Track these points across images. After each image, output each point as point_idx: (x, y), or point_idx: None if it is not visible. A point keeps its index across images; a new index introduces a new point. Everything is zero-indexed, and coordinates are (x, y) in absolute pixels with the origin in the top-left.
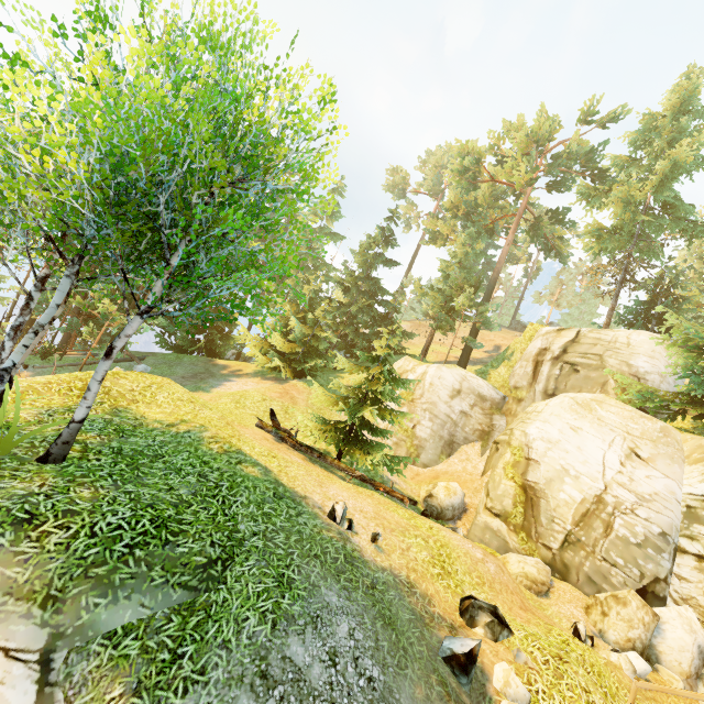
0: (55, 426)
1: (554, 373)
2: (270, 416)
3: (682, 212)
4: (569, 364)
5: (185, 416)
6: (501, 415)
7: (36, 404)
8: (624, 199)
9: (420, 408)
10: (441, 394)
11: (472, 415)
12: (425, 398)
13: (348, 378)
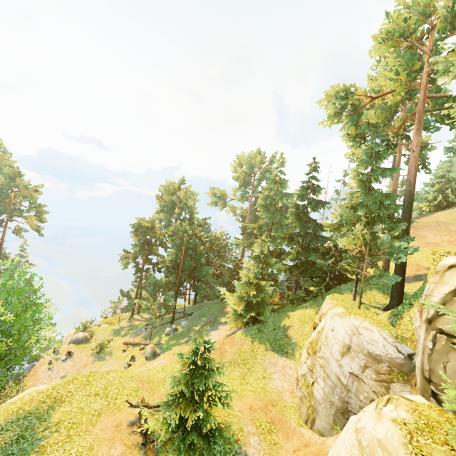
0: (0, 434)
1: (428, 345)
2: (130, 403)
3: None
4: (443, 334)
5: (69, 415)
6: (402, 383)
7: (20, 412)
8: None
9: (318, 363)
10: (333, 349)
11: (363, 379)
12: (321, 352)
13: (291, 318)
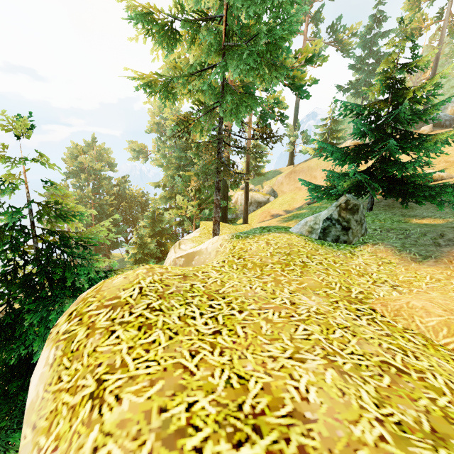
0: None
1: None
2: None
3: (285, 1)
4: None
5: None
6: None
7: None
8: (159, 86)
9: None
10: None
11: None
12: None
13: None
